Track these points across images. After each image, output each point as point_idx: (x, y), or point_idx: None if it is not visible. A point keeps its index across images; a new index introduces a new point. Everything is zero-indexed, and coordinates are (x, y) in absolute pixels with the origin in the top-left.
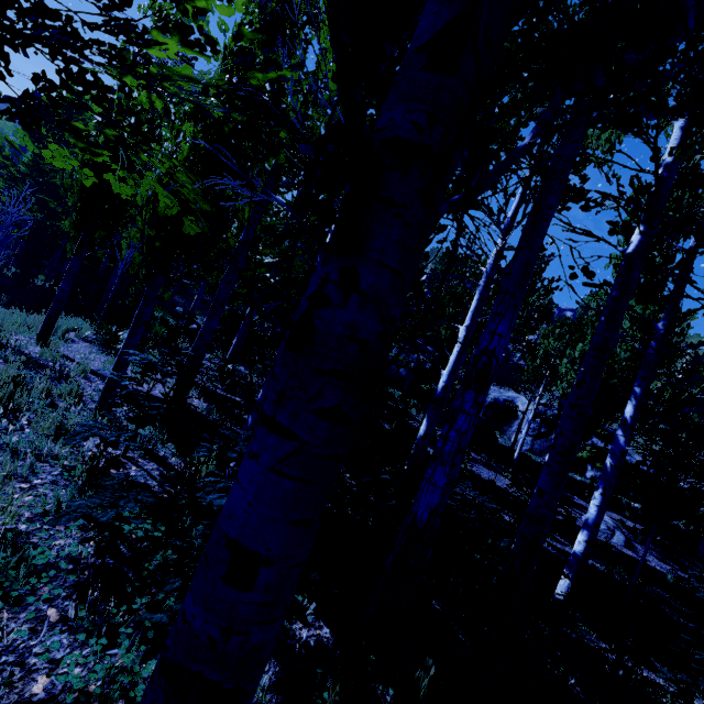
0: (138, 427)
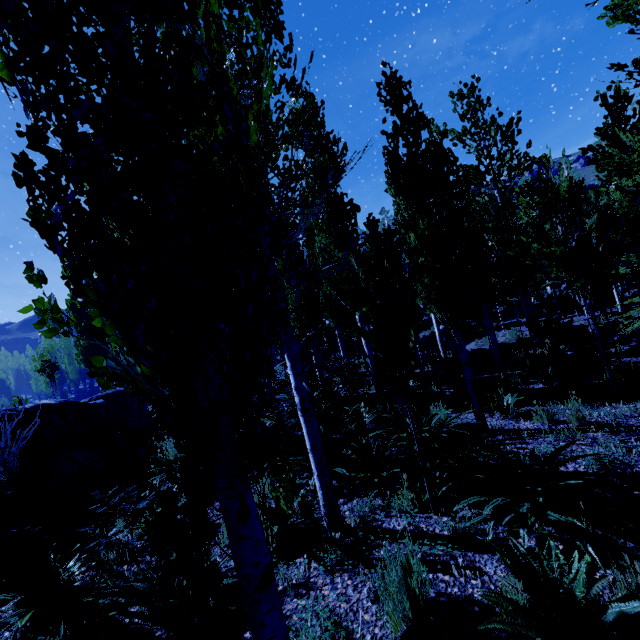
0: None
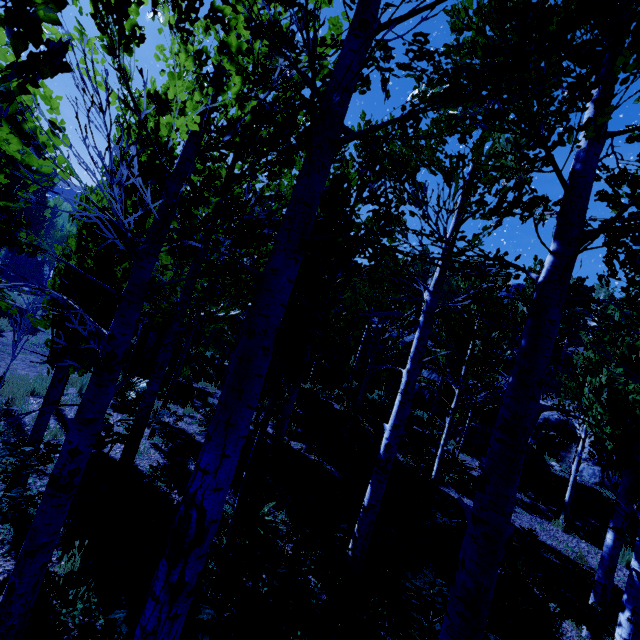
0: None
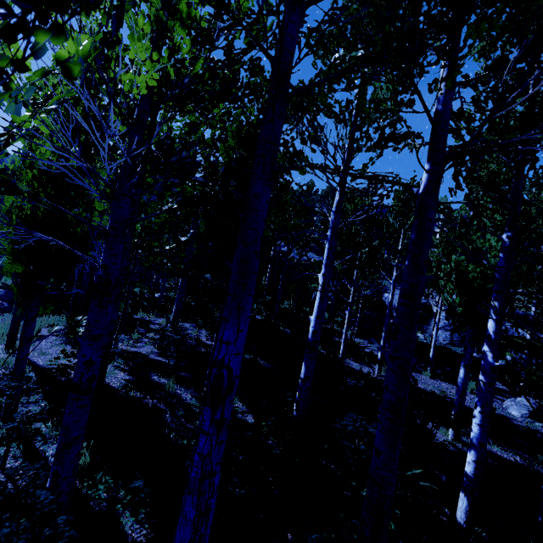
0: (9, 441)
